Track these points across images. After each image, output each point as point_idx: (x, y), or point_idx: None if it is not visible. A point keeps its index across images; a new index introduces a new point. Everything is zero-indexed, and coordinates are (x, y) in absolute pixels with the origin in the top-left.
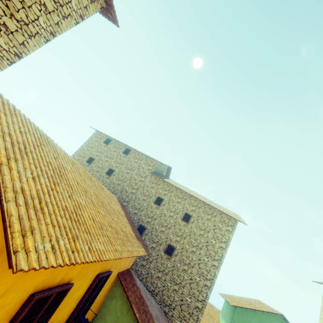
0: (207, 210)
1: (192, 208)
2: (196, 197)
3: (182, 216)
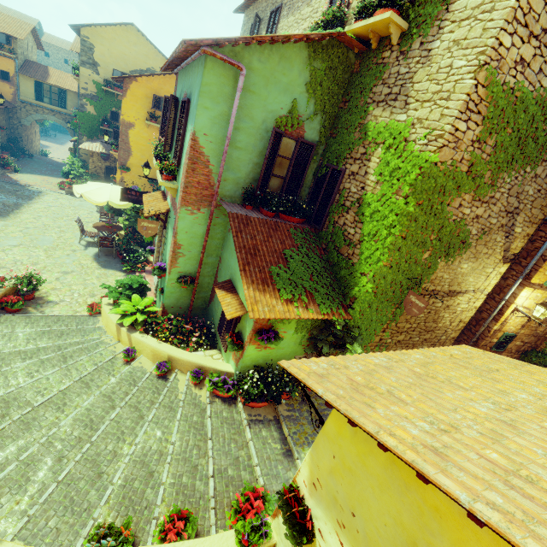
0: (75, 56)
1: (66, 56)
2: (65, 49)
3: (64, 61)
